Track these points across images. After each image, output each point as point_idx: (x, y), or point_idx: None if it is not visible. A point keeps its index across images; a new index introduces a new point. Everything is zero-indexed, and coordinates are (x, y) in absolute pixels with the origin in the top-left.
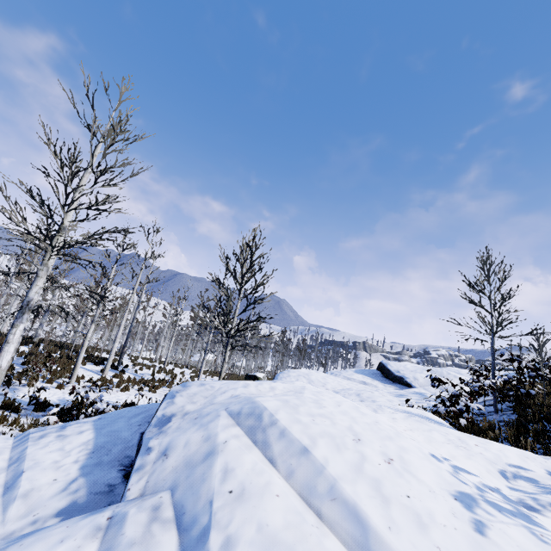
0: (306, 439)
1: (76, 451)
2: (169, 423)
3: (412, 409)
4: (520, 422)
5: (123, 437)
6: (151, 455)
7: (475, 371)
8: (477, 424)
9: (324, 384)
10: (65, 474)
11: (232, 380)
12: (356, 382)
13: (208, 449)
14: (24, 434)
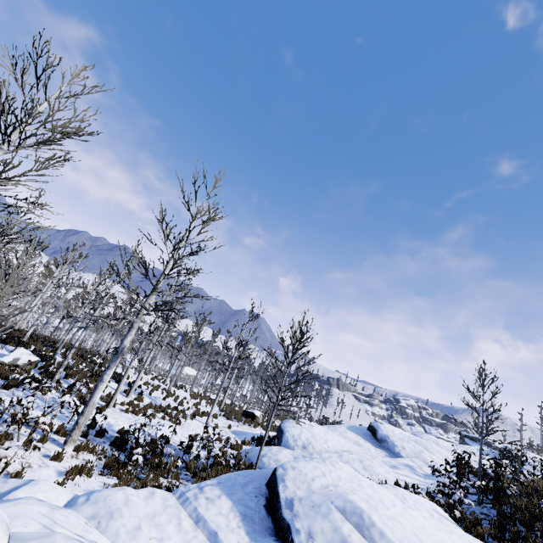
0: (397, 541)
1: (231, 517)
2: (294, 506)
3: (424, 499)
4: (500, 521)
5: (252, 507)
6: (302, 536)
7: (458, 454)
8: (468, 517)
9: (325, 441)
10: (241, 538)
11: (301, 460)
12: (351, 442)
13: (341, 539)
14: (179, 491)
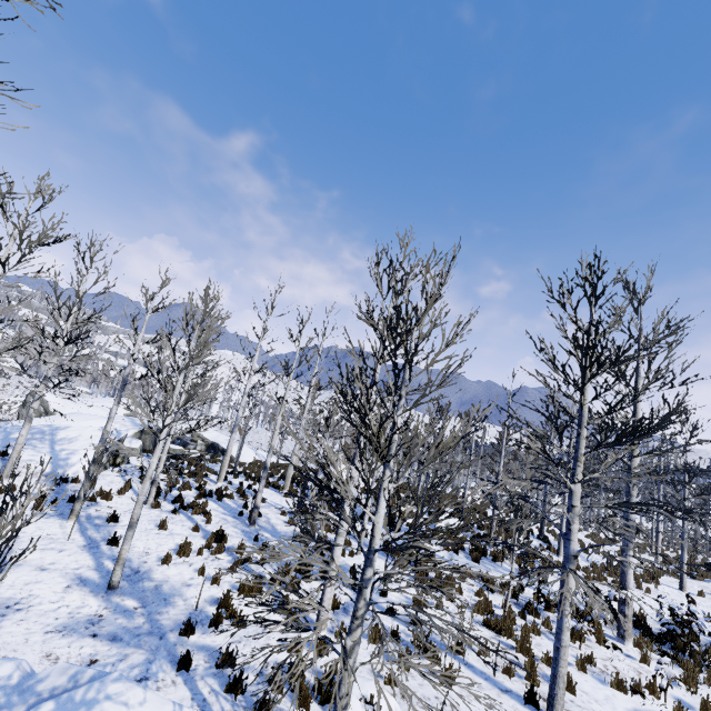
0: None
1: None
2: None
3: None
4: None
5: None
6: None
7: None
8: None
9: None
10: None
11: None
12: None
13: None
14: None
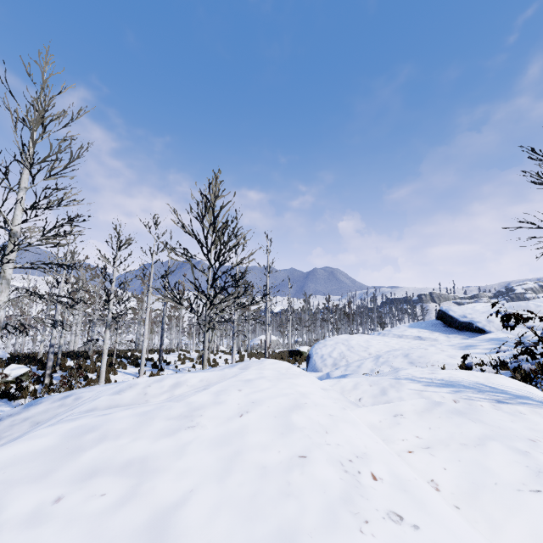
0: None
1: None
2: None
3: (466, 374)
4: None
5: None
6: None
7: None
8: None
9: (366, 348)
10: None
11: None
12: (410, 339)
13: None
14: None
